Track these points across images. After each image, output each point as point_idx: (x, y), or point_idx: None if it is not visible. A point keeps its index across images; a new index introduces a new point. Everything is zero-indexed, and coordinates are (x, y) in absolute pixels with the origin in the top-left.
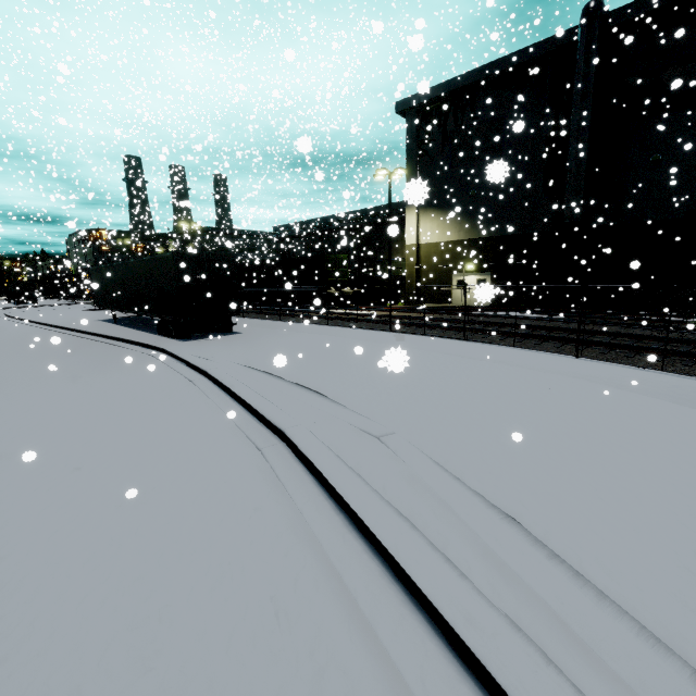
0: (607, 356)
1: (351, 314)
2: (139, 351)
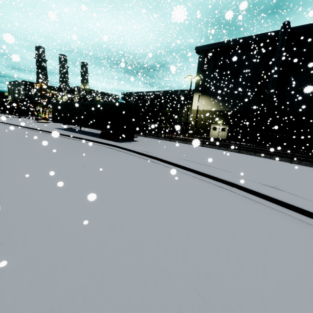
0: (301, 163)
1: (175, 137)
2: (101, 145)
